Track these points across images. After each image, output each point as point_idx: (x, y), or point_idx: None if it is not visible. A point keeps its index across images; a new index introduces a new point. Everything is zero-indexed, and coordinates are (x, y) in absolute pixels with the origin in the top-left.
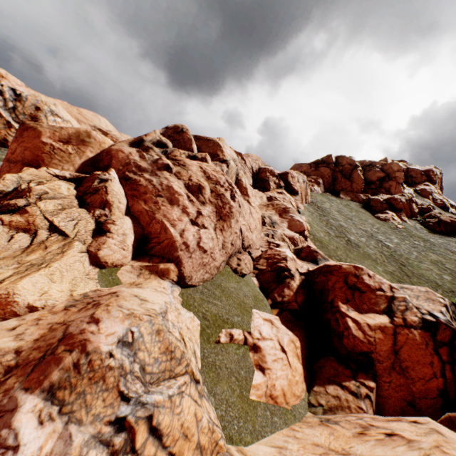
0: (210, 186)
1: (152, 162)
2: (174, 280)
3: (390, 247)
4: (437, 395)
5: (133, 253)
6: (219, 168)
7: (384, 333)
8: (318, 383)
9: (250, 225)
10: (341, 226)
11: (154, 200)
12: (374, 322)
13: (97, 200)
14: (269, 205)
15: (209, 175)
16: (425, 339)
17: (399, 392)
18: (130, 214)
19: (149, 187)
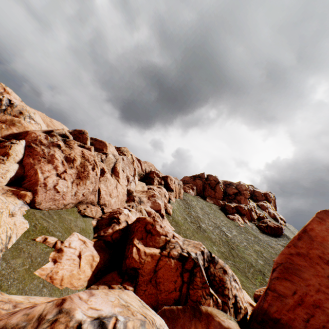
0: (82, 160)
1: (51, 141)
2: (27, 202)
3: (229, 236)
4: (173, 303)
5: (9, 182)
6: (99, 156)
7: (153, 258)
8: (96, 283)
9: (112, 193)
10: (198, 216)
11: (39, 159)
12: (149, 251)
13: (3, 151)
14: (145, 191)
15: (85, 155)
16: (177, 266)
17: (150, 299)
18: (21, 163)
19: (40, 152)
